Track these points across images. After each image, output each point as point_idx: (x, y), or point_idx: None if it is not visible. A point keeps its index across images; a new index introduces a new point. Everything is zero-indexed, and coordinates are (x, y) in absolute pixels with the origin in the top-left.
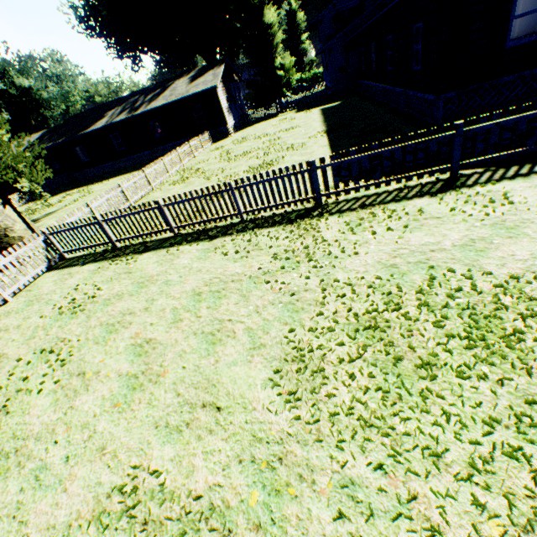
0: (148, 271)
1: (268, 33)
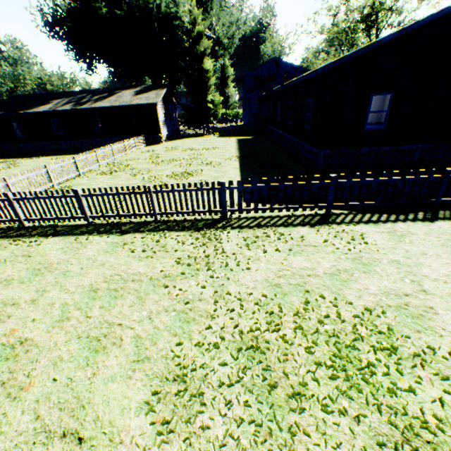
0: (49, 257)
1: (205, 75)
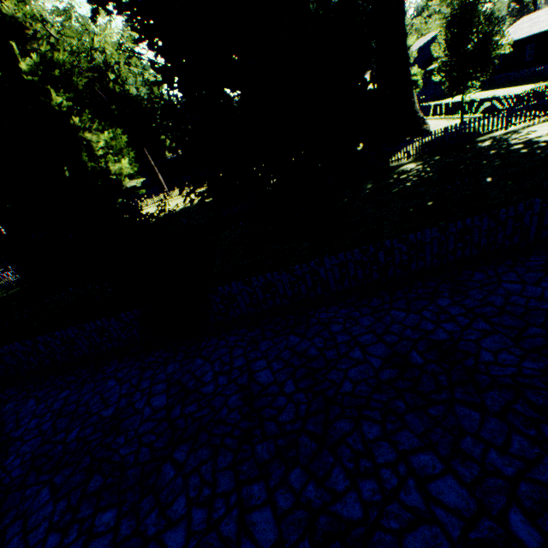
0: None
1: None
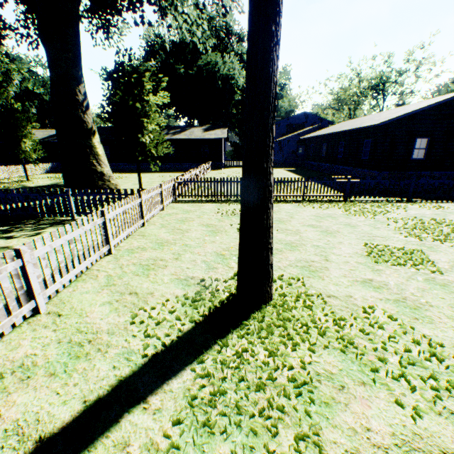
0: None
1: None
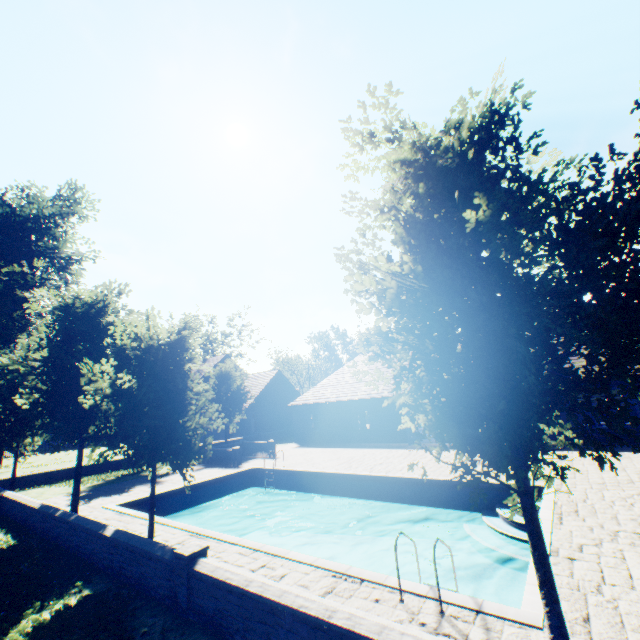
0: None
1: None
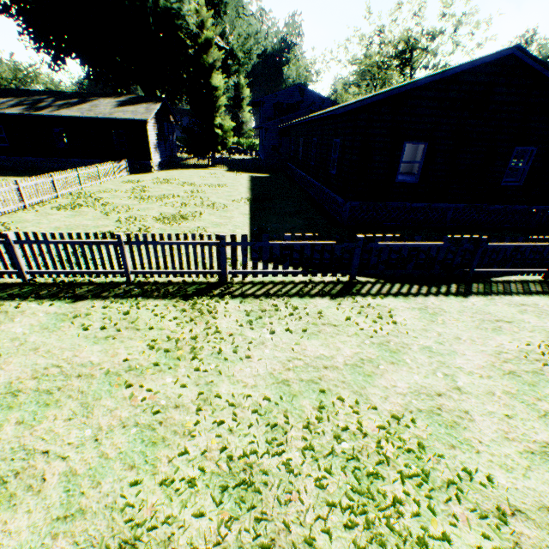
0: None
1: (213, 93)
